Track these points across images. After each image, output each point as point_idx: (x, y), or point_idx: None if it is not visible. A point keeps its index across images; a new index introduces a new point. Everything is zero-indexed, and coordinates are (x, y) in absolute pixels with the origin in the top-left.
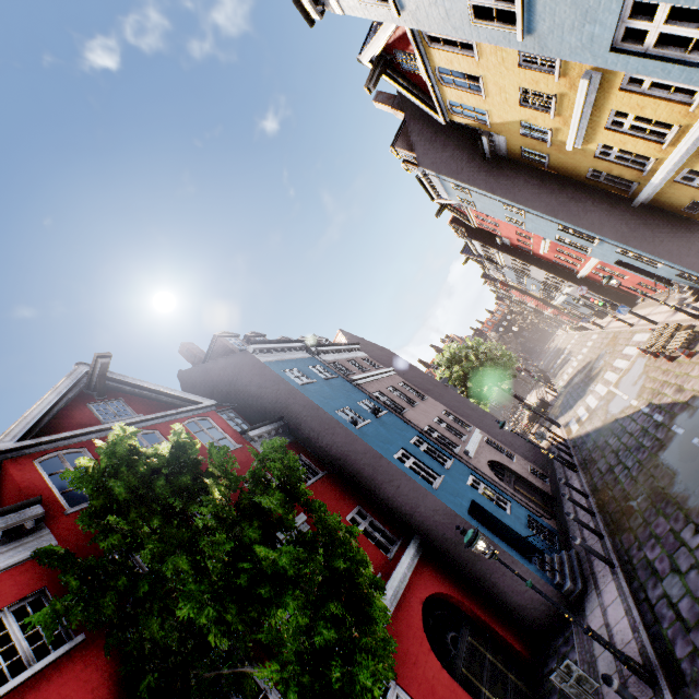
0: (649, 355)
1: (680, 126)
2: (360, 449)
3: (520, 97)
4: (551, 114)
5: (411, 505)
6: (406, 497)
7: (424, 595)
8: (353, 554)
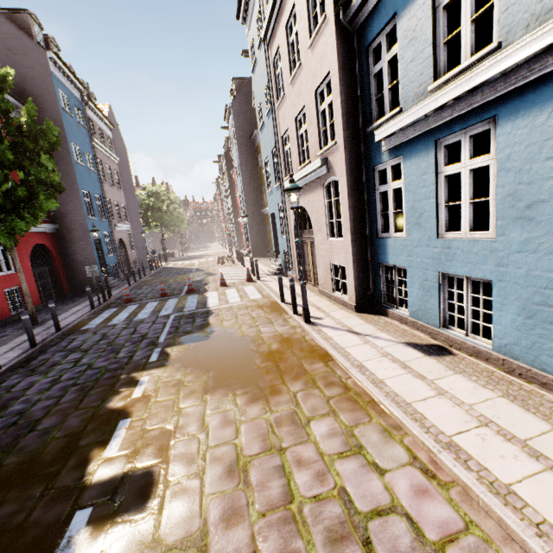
0: None
1: None
2: (69, 170)
3: None
4: None
5: (70, 213)
6: (71, 208)
7: (42, 242)
8: (60, 186)
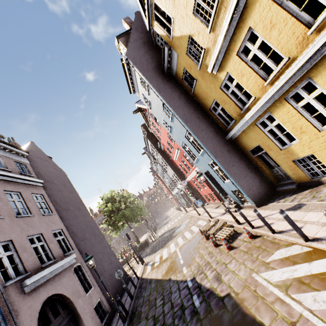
0: (203, 235)
1: (289, 57)
2: None
3: (195, 4)
4: (209, 25)
5: None
6: None
7: None
8: None
